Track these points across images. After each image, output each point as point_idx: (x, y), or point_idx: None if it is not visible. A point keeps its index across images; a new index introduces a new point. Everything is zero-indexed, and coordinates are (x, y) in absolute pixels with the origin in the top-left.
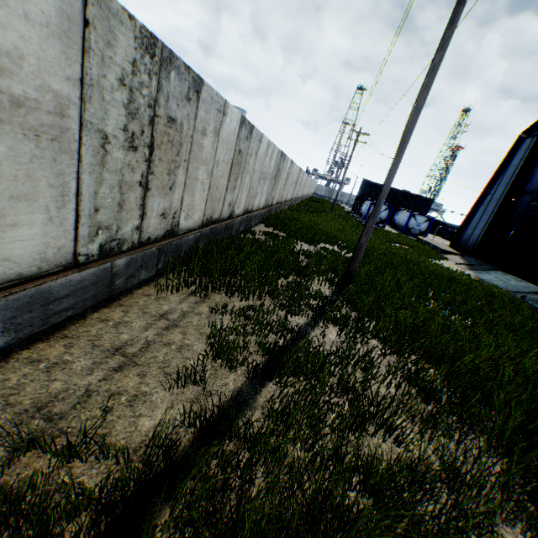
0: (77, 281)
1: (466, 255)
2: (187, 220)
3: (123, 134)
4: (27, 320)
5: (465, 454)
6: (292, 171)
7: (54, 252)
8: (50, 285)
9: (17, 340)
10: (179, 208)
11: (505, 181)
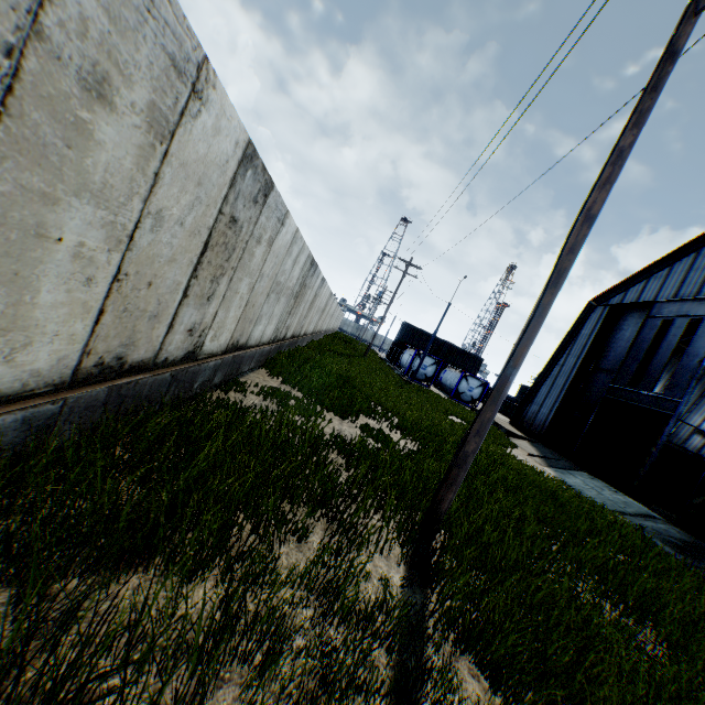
0: None
1: (535, 440)
2: None
3: None
4: None
5: None
6: (321, 293)
7: None
8: None
9: None
10: None
11: (577, 353)
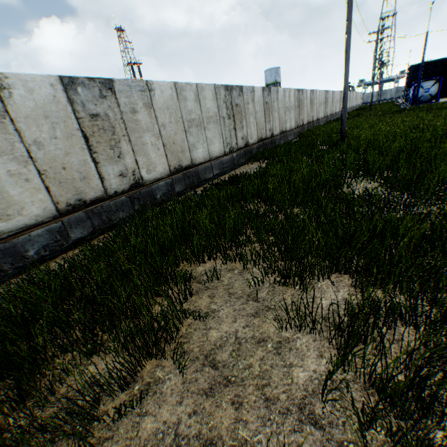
0: (226, 159)
1: None
2: (251, 140)
3: (227, 116)
4: (220, 168)
5: (342, 159)
6: (315, 97)
7: (221, 151)
8: (222, 159)
9: (220, 173)
10: (247, 135)
11: None
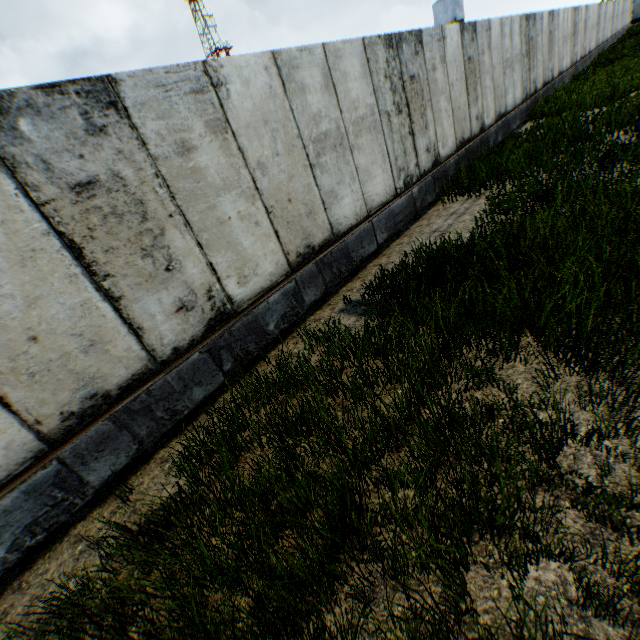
0: (400, 204)
1: None
2: (444, 149)
3: (394, 108)
4: (389, 226)
5: None
6: (555, 26)
7: (388, 189)
8: (392, 207)
9: (389, 236)
10: (435, 141)
11: None
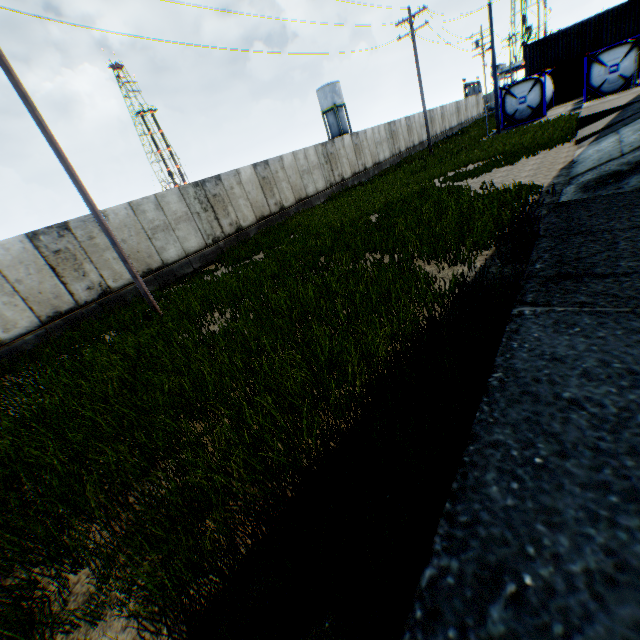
0: None
1: None
2: (13, 331)
3: None
4: None
5: None
6: (280, 168)
7: None
8: None
9: None
10: None
11: None
